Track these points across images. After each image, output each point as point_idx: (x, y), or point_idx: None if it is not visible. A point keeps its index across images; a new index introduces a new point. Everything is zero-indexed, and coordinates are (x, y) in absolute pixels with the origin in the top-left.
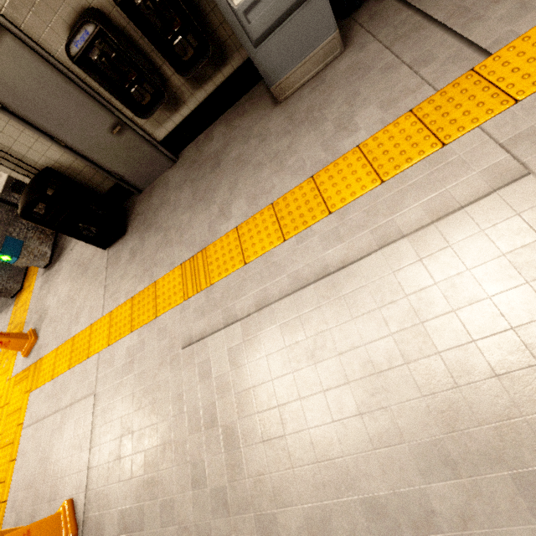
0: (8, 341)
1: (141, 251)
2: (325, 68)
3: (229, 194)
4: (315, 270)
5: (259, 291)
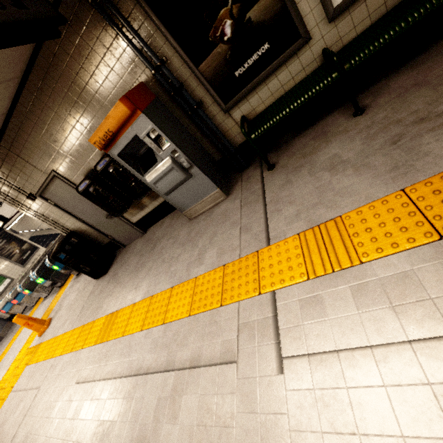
0: (33, 324)
1: (103, 292)
2: (216, 205)
3: (145, 275)
4: (137, 366)
5: (115, 363)
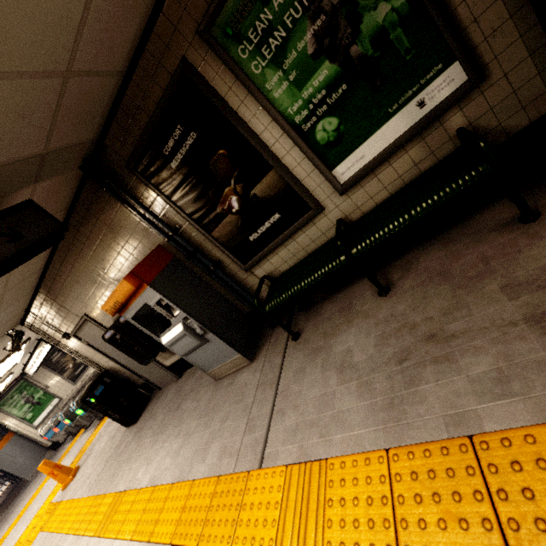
0: (58, 474)
1: (125, 451)
2: (241, 369)
3: (160, 446)
4: None
5: None
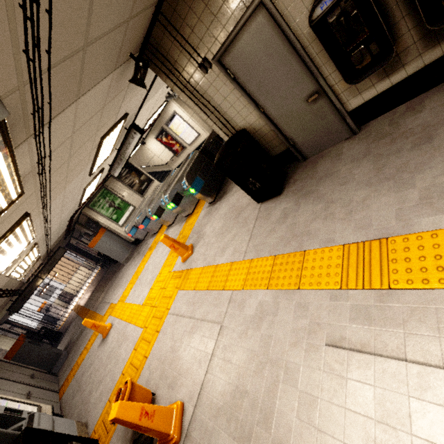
0: (178, 248)
1: (293, 215)
2: None
3: None
4: None
5: None
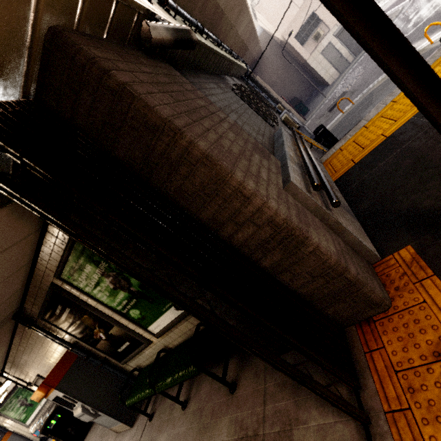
0: None
1: None
2: (127, 430)
3: None
4: None
5: None
